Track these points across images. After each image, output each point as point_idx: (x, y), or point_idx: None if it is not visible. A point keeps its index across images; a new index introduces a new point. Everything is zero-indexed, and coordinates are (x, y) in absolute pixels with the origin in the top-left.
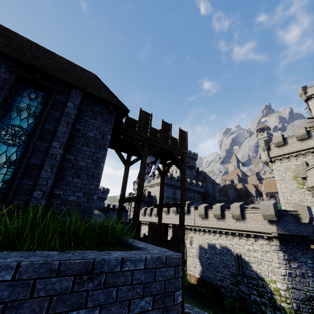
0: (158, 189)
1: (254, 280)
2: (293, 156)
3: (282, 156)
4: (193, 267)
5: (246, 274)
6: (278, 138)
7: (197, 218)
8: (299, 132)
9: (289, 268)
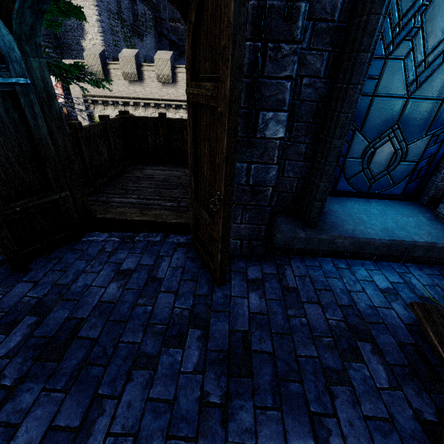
0: None
1: None
2: None
3: None
4: None
5: None
6: None
7: None
8: None
9: None
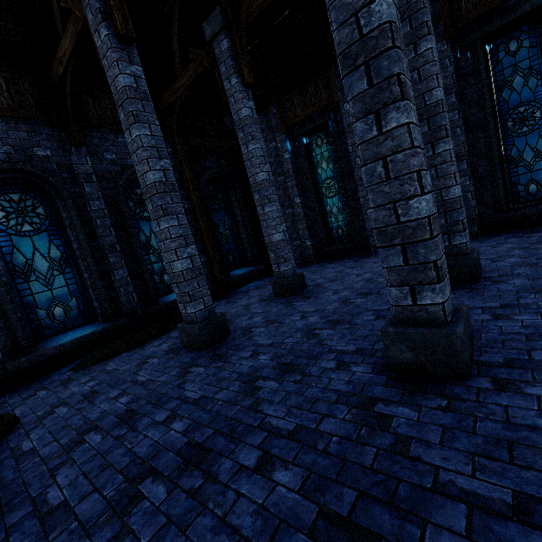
0: None
1: None
2: None
3: None
4: None
5: None
6: None
7: None
8: None
9: None
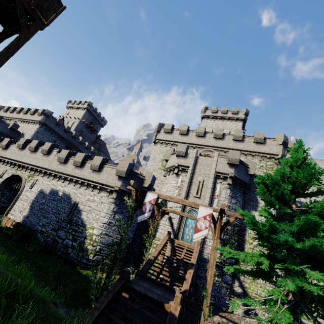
0: (33, 127)
1: (77, 227)
2: (171, 144)
3: (164, 141)
4: (19, 211)
5: (72, 221)
6: (170, 126)
7: (55, 161)
8: (184, 127)
9: (113, 218)
